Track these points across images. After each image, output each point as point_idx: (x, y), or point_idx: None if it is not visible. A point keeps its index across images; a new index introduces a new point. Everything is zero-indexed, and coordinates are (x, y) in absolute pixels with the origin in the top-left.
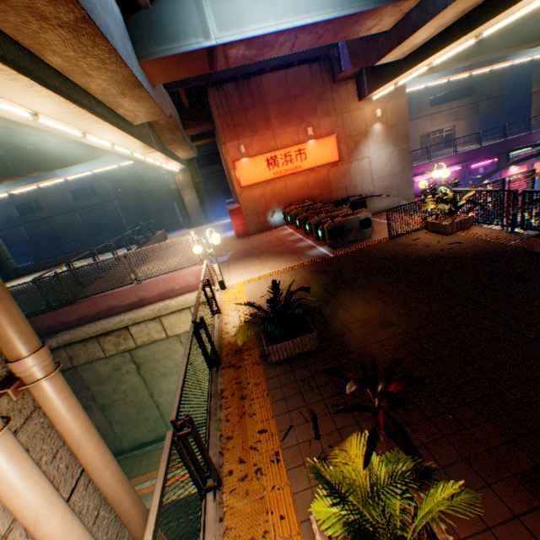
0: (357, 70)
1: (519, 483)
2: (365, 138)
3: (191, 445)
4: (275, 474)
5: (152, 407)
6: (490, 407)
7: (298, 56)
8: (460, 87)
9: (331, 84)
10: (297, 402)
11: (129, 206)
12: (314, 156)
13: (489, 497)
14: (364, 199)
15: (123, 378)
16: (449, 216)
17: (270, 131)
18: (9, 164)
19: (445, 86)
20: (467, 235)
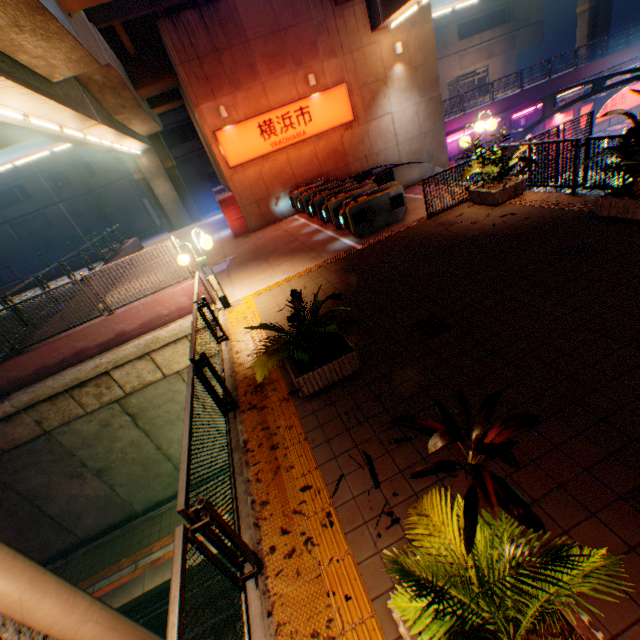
0: None
1: (629, 506)
2: (385, 87)
3: (214, 531)
4: (331, 542)
5: (162, 461)
6: (581, 417)
7: None
8: (493, 11)
9: (333, 7)
10: (344, 443)
11: (82, 209)
12: (321, 116)
13: (597, 529)
14: (391, 170)
15: (117, 435)
16: (498, 181)
17: (258, 83)
18: None
19: (474, 10)
20: (520, 204)
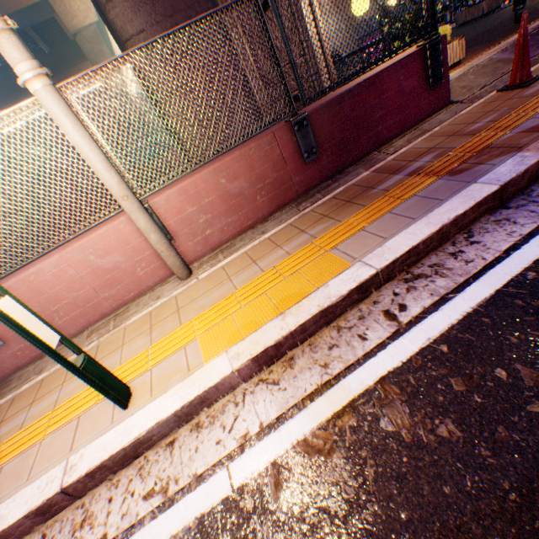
0: None
1: None
2: None
3: None
4: None
5: None
6: None
7: None
8: None
9: None
10: None
11: None
12: None
13: None
14: None
15: None
16: None
17: None
18: None
19: None
20: None
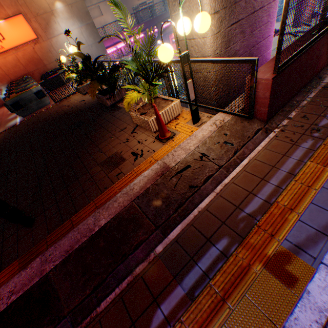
0: None
1: None
2: (54, 16)
3: None
4: None
5: None
6: None
7: None
8: None
9: None
10: None
11: None
12: (12, 36)
13: None
14: (57, 71)
15: None
16: (85, 81)
17: None
18: None
19: None
20: None
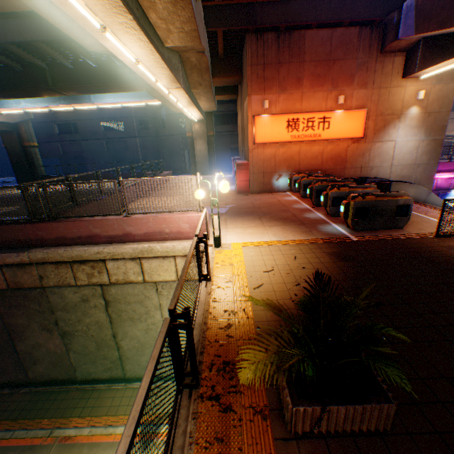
0: (413, 41)
1: None
2: (397, 120)
3: None
4: None
5: (112, 347)
6: None
7: (350, 16)
8: None
9: (377, 54)
10: None
11: (148, 145)
12: (337, 127)
13: None
14: (390, 182)
15: (89, 311)
16: None
17: (299, 91)
18: (49, 79)
19: None
20: None
